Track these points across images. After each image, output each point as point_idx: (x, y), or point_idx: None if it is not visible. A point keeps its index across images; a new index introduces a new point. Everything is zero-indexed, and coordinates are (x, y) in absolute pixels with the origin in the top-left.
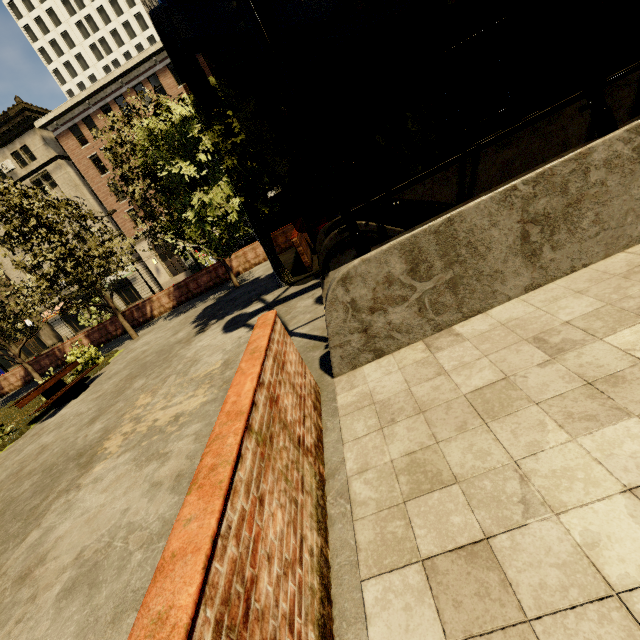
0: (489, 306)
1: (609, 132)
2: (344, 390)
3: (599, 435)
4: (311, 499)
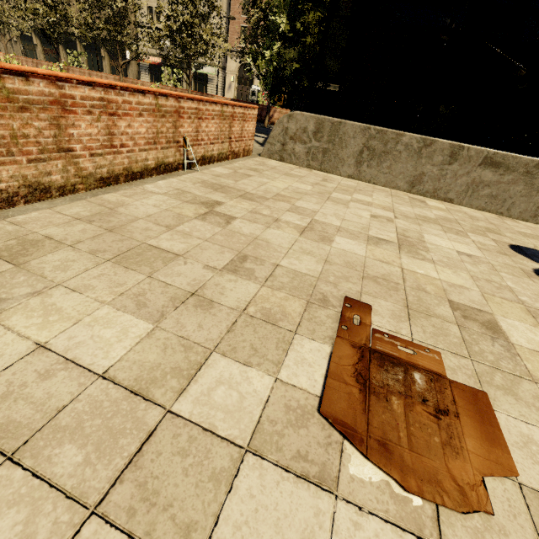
0: (332, 172)
1: (416, 133)
2: (259, 159)
3: (301, 184)
4: (222, 149)
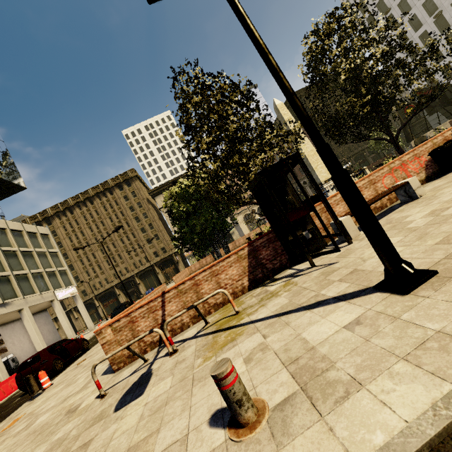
0: None
1: None
2: None
3: None
4: None
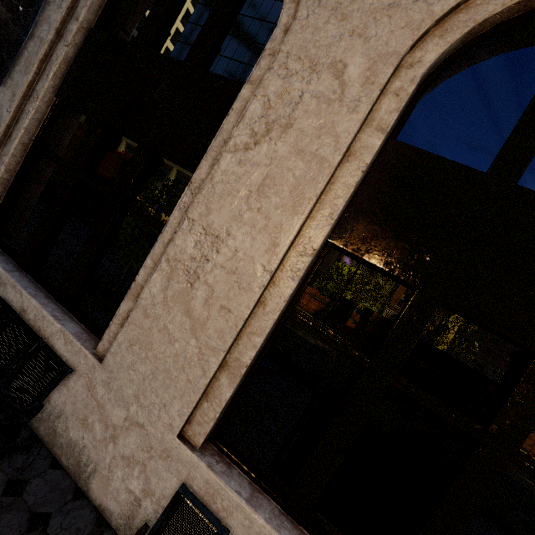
0: None
1: None
2: None
3: None
4: None
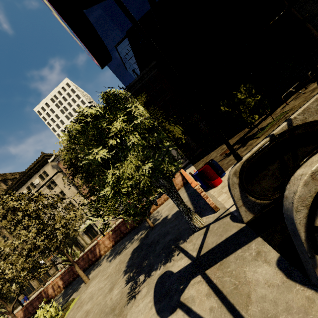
0: None
1: None
2: None
3: None
4: None
